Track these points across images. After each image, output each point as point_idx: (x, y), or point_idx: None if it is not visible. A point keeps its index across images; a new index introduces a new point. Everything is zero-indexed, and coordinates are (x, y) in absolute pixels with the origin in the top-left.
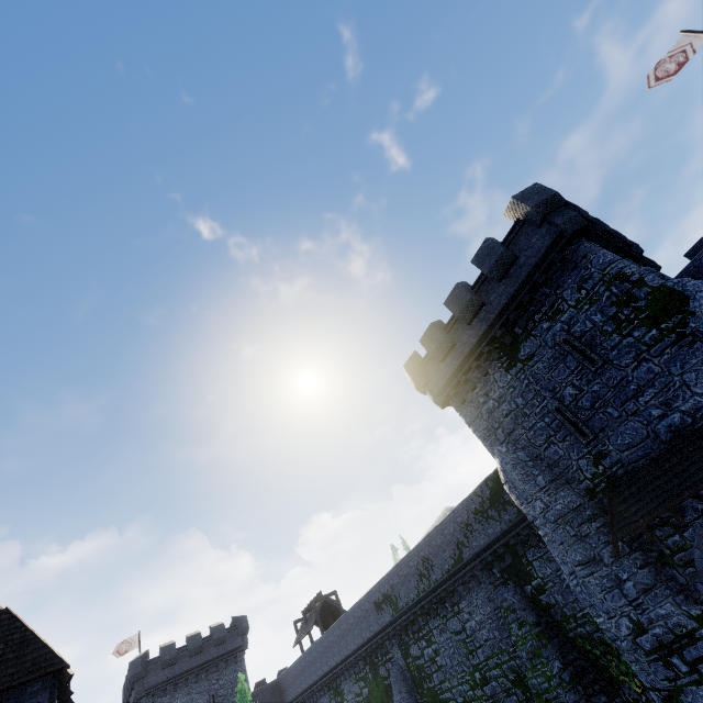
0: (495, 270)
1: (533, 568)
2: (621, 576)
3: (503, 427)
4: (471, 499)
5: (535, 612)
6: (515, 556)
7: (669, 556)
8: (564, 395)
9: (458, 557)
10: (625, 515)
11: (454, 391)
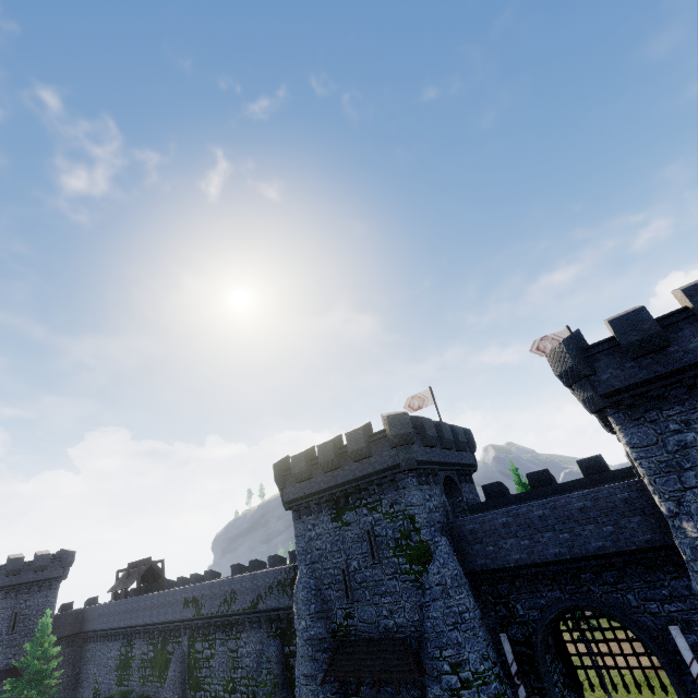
0: (355, 455)
1: (295, 638)
2: (320, 695)
3: (312, 555)
4: (281, 571)
5: (283, 666)
6: (290, 624)
7: (350, 694)
8: (351, 564)
9: (255, 604)
10: (338, 663)
11: (296, 508)
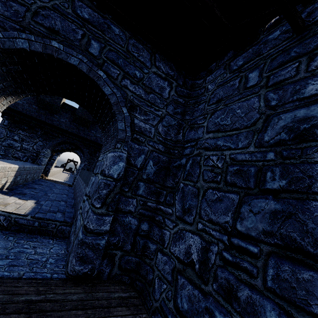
0: None
1: None
2: None
3: None
4: None
5: None
6: None
7: None
8: None
9: None
10: None
11: None
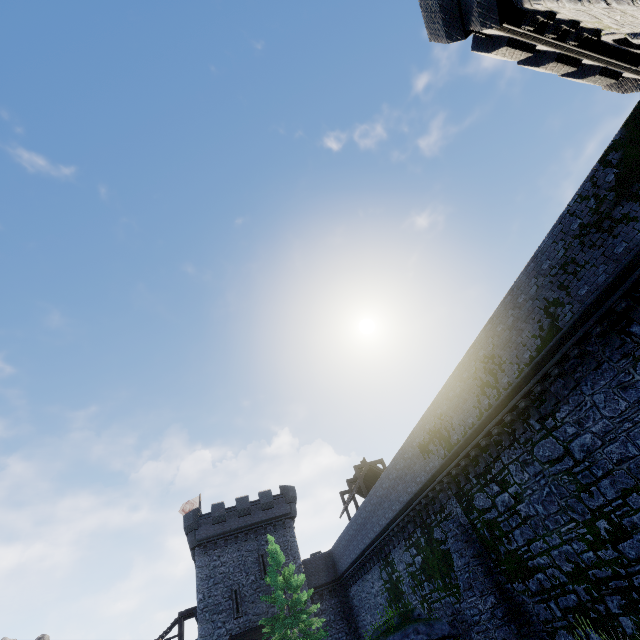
0: None
1: None
2: None
3: None
4: (571, 213)
5: None
6: None
7: None
8: None
9: (549, 330)
10: None
11: None
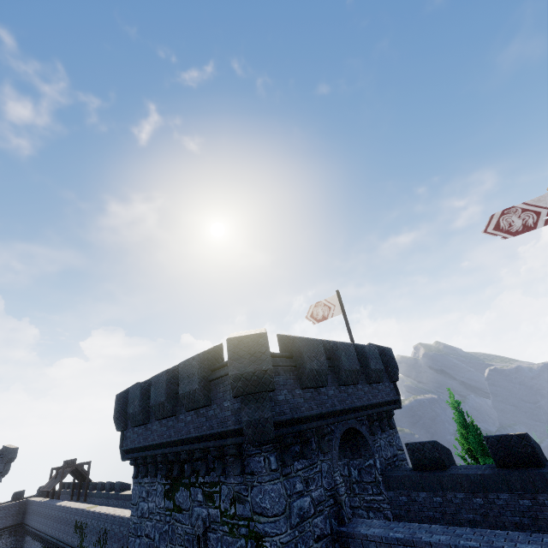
0: (186, 400)
1: None
2: None
3: (140, 542)
4: None
5: None
6: None
7: None
8: None
9: None
10: None
11: (132, 462)
